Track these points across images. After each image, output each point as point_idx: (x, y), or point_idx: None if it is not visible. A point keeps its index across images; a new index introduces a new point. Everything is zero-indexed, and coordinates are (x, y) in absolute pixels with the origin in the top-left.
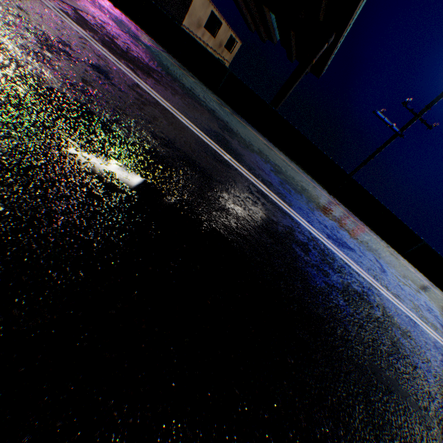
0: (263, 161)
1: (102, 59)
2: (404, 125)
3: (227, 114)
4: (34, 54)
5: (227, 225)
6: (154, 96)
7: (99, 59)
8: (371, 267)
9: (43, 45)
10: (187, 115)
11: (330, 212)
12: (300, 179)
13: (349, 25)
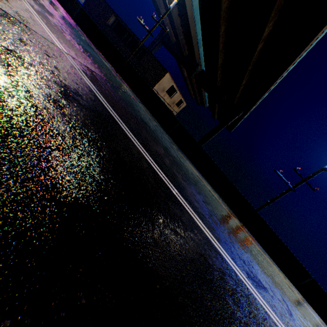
0: (197, 192)
1: (101, 106)
2: (295, 184)
3: (174, 150)
4: (53, 101)
5: (176, 281)
6: (130, 136)
7: (99, 106)
8: (282, 310)
9: (63, 94)
10: (150, 152)
11: (243, 242)
12: (221, 208)
13: (251, 109)
